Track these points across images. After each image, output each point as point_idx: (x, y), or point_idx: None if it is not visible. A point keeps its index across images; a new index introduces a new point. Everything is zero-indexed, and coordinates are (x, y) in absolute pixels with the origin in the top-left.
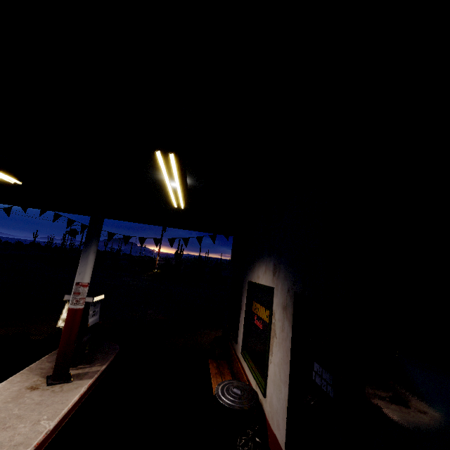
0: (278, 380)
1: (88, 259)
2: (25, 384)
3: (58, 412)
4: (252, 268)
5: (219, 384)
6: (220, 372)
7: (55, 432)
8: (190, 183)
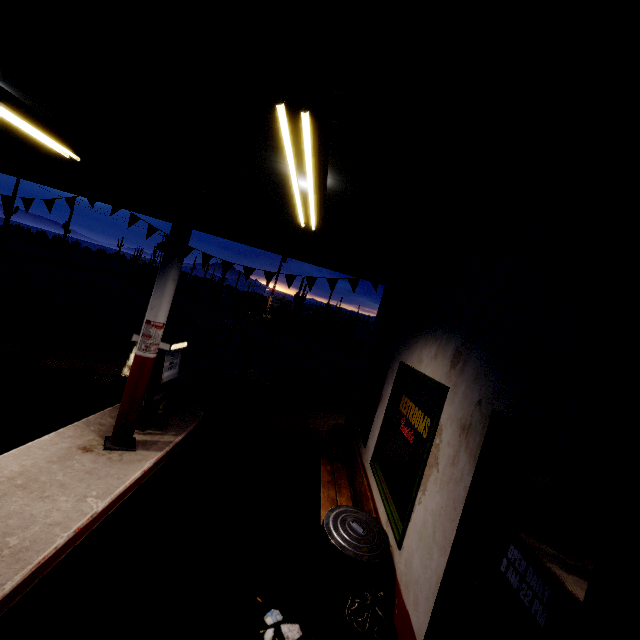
0: (428, 537)
1: (165, 288)
2: (77, 442)
3: (111, 490)
4: (411, 343)
5: (332, 510)
6: (335, 481)
7: (106, 515)
8: (331, 186)
